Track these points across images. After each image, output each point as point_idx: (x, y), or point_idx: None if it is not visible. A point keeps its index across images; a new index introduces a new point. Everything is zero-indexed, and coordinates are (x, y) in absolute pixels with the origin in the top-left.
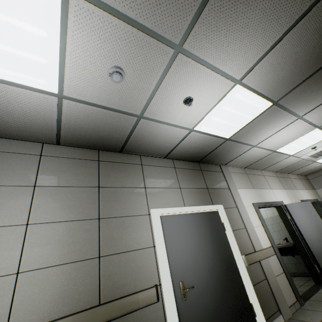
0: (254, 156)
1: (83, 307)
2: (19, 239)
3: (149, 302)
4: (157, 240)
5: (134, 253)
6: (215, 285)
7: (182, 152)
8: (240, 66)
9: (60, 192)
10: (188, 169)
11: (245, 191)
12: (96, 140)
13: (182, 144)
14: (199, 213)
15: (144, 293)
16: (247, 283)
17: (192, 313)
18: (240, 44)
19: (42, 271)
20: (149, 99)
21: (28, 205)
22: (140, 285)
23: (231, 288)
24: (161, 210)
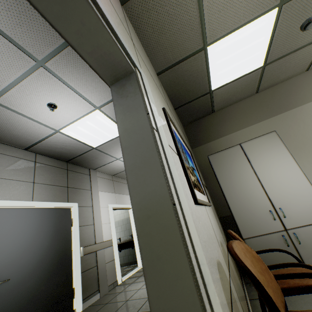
0: (119, 167)
1: None
2: None
3: None
4: None
5: None
6: (40, 276)
7: (48, 148)
8: (98, 98)
9: None
10: (53, 166)
11: (106, 194)
12: None
13: (48, 141)
14: (48, 208)
15: None
16: (77, 270)
17: None
18: (96, 84)
19: None
20: (6, 89)
21: None
22: None
23: (58, 277)
24: None
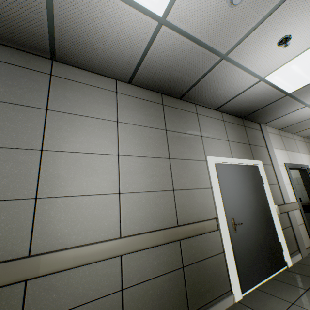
0: (298, 117)
1: (167, 226)
2: (115, 166)
3: (212, 229)
4: (213, 183)
5: (197, 191)
6: (255, 225)
7: (236, 104)
8: None
9: (137, 130)
10: (234, 123)
11: (278, 152)
12: (165, 82)
13: (242, 95)
14: (243, 165)
15: (208, 222)
16: (278, 227)
17: (240, 242)
18: None
19: (135, 195)
20: (245, 35)
21: (115, 138)
22: (203, 216)
23: (267, 229)
24: (215, 158)
